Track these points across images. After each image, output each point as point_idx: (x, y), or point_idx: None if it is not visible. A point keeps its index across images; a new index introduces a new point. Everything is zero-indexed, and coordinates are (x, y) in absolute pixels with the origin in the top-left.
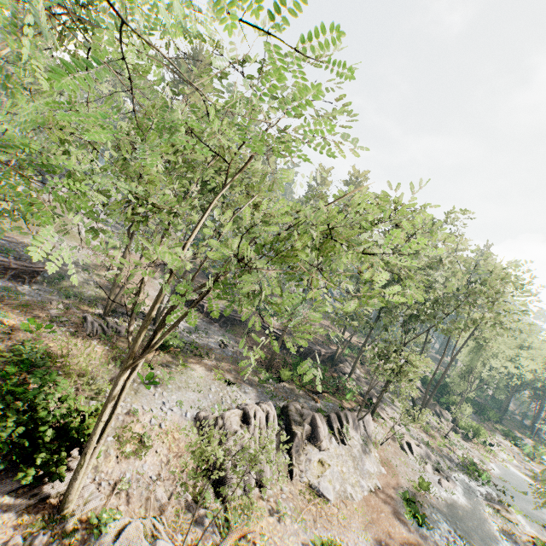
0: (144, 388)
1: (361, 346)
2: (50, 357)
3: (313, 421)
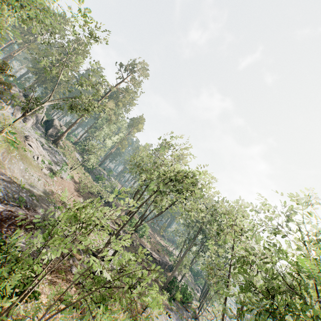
0: None
1: (172, 252)
2: None
3: None
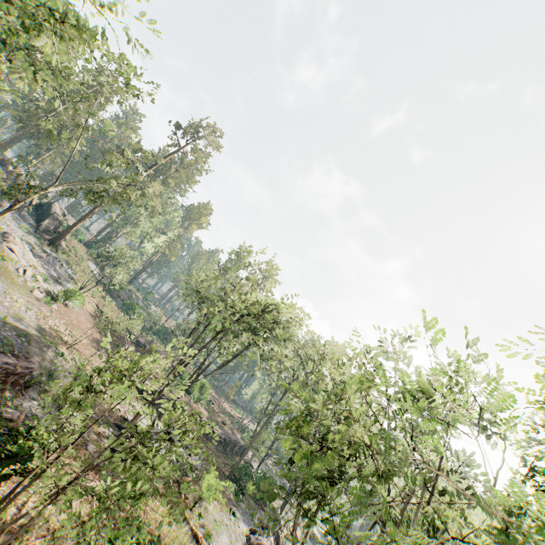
0: (208, 544)
1: (247, 426)
2: (159, 536)
3: (278, 536)
